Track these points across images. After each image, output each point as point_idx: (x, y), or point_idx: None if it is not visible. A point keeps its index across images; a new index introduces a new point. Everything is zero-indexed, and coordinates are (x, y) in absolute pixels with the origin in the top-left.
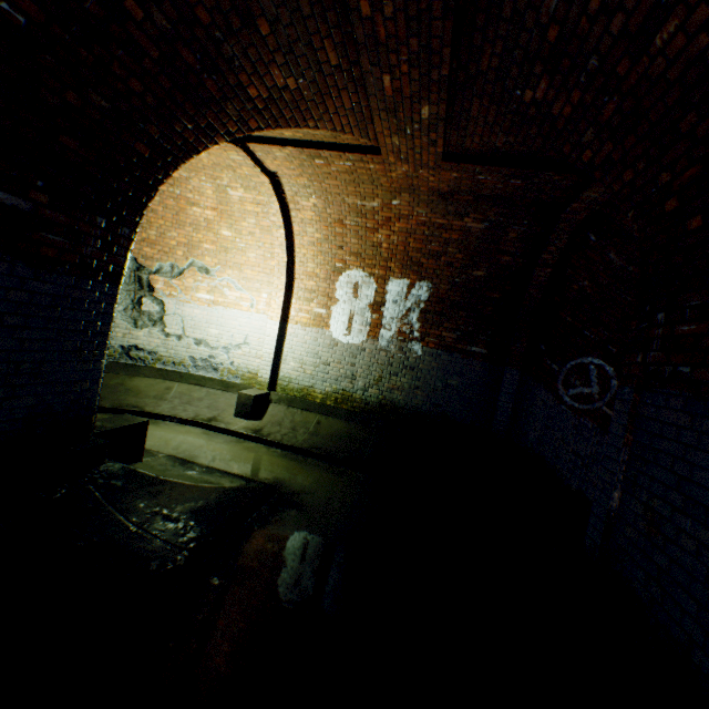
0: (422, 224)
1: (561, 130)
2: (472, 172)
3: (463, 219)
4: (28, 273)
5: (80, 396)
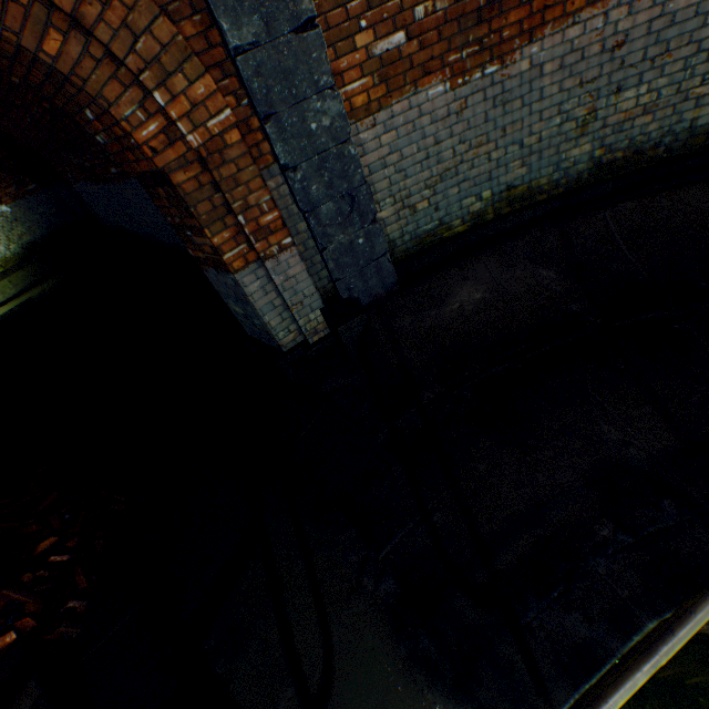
0: None
1: None
2: None
3: None
4: None
5: None
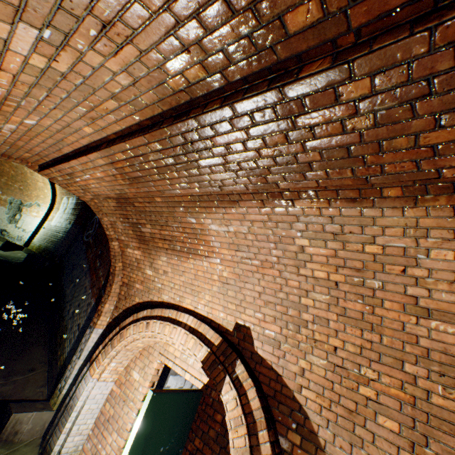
0: None
1: None
2: None
3: None
4: None
5: None
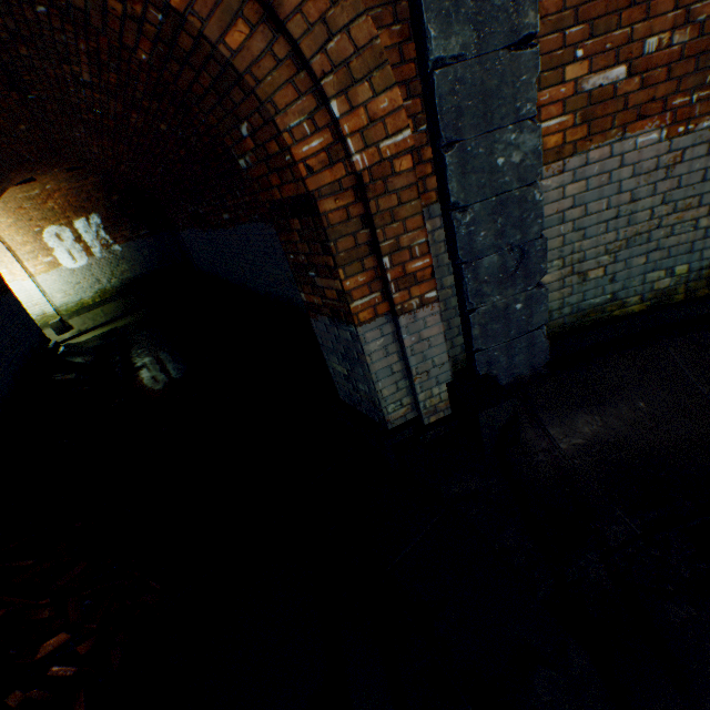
0: (70, 190)
1: (113, 170)
2: (84, 170)
3: (90, 180)
4: (8, 298)
5: (39, 329)
